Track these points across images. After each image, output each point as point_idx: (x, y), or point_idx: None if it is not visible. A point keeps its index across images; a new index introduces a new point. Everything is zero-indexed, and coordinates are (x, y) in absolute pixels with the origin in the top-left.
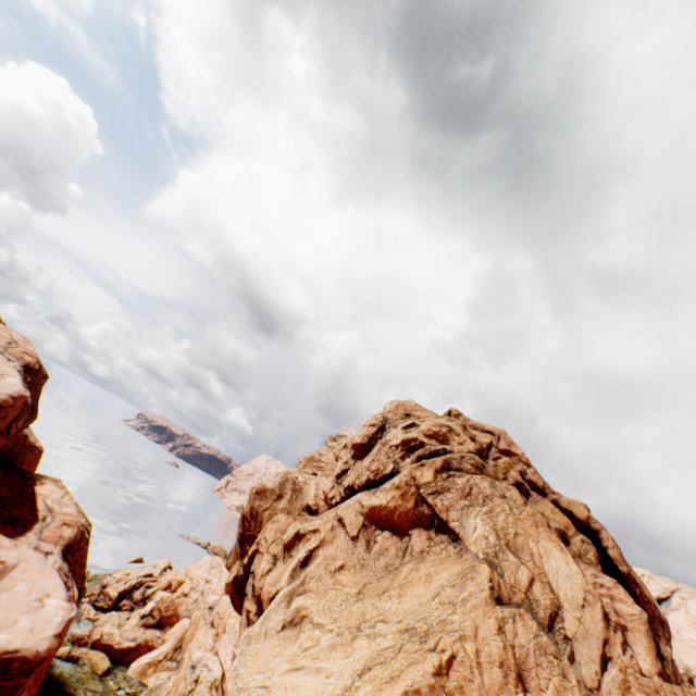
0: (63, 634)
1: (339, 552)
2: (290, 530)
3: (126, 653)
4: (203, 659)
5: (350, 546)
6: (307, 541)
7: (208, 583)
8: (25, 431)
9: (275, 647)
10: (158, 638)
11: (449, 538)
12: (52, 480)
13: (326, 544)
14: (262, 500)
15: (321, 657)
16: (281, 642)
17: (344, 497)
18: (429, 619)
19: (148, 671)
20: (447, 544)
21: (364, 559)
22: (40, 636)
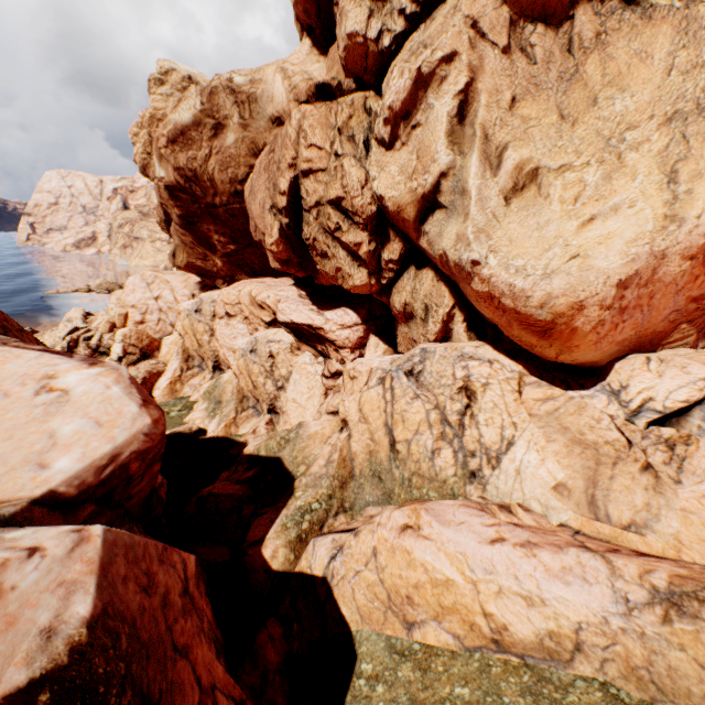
0: (147, 399)
1: (500, 81)
2: (397, 82)
3: None
4: (261, 340)
5: (506, 67)
6: (440, 85)
7: (159, 300)
8: None
9: (526, 222)
10: (158, 365)
11: (622, 4)
12: None
13: (479, 73)
14: (189, 150)
15: (604, 195)
16: (524, 215)
17: (415, 15)
18: (686, 96)
19: (177, 389)
20: (621, 13)
21: (534, 78)
22: (125, 421)
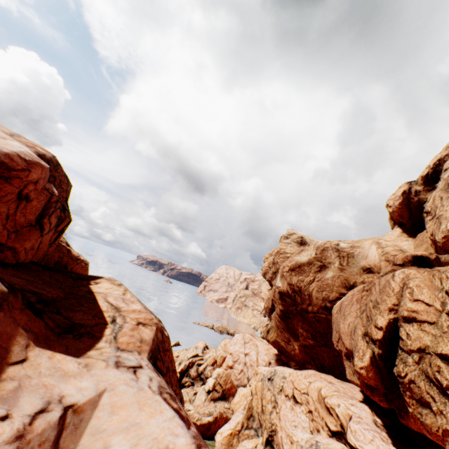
0: None
1: None
2: None
3: (207, 427)
4: (322, 448)
5: None
6: None
7: (247, 356)
8: (66, 246)
9: None
10: (228, 410)
11: None
12: (105, 279)
13: None
14: (300, 275)
15: None
16: None
17: None
18: None
19: (232, 442)
20: None
21: None
22: None
